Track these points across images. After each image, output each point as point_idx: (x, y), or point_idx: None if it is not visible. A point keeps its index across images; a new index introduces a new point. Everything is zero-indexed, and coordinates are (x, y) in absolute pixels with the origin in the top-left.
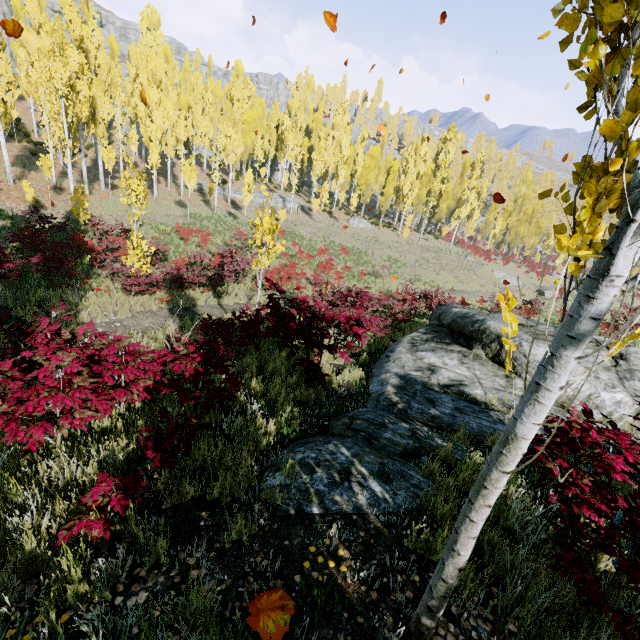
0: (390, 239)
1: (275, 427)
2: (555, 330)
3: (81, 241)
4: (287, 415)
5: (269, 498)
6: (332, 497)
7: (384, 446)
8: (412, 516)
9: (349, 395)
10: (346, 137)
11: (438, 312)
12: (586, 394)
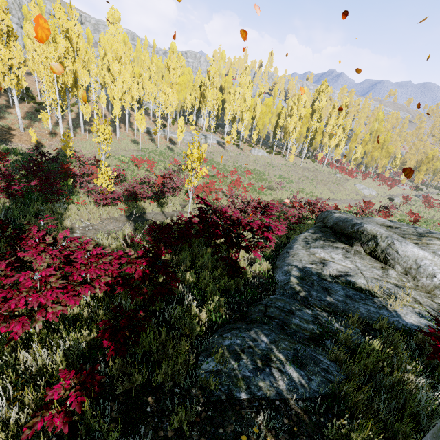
0: (280, 163)
1: (206, 315)
2: (415, 230)
3: (67, 169)
4: (215, 304)
5: (204, 383)
6: (257, 382)
7: (294, 331)
8: (327, 402)
9: (260, 284)
10: (248, 92)
11: (322, 216)
12: None
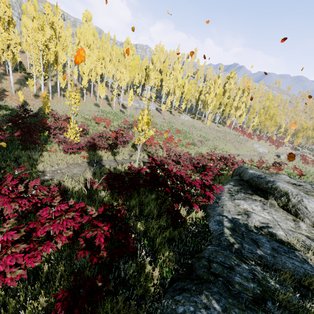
0: (200, 126)
1: (158, 273)
2: (312, 187)
3: (44, 123)
4: (164, 258)
5: None
6: None
7: (239, 292)
8: None
9: (198, 232)
10: (180, 75)
11: (238, 171)
12: None
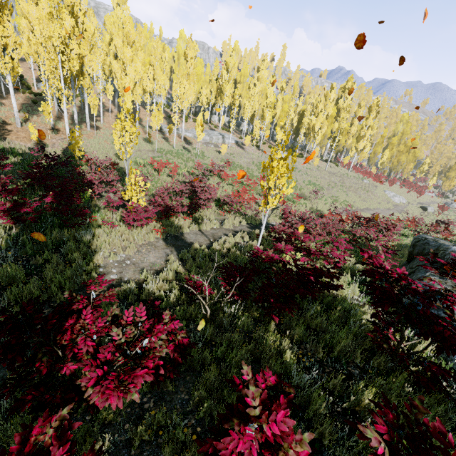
0: (305, 167)
1: None
2: None
3: (80, 175)
4: None
5: None
6: None
7: None
8: None
9: None
10: (271, 87)
11: (427, 247)
12: None
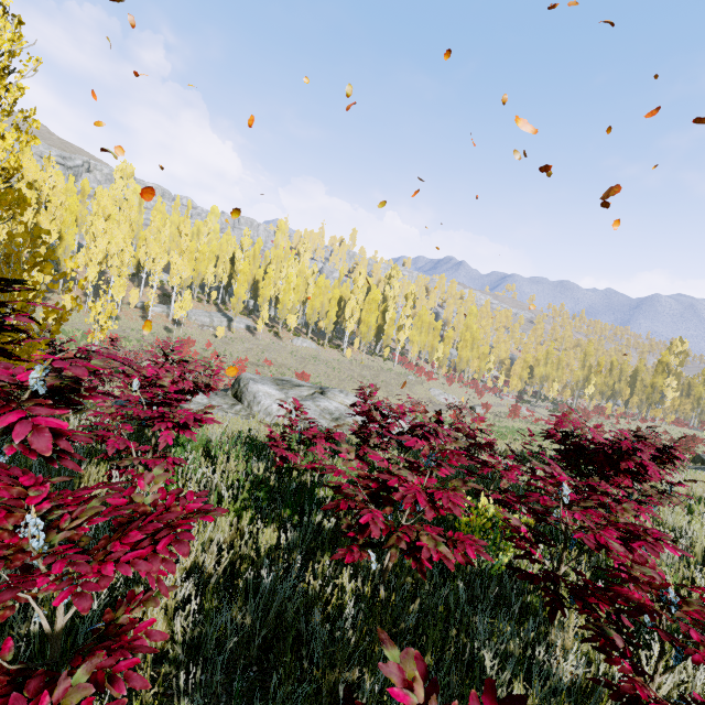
0: (331, 357)
1: None
2: None
3: None
4: None
5: None
6: None
7: None
8: None
9: None
10: (293, 269)
11: None
12: (266, 407)
